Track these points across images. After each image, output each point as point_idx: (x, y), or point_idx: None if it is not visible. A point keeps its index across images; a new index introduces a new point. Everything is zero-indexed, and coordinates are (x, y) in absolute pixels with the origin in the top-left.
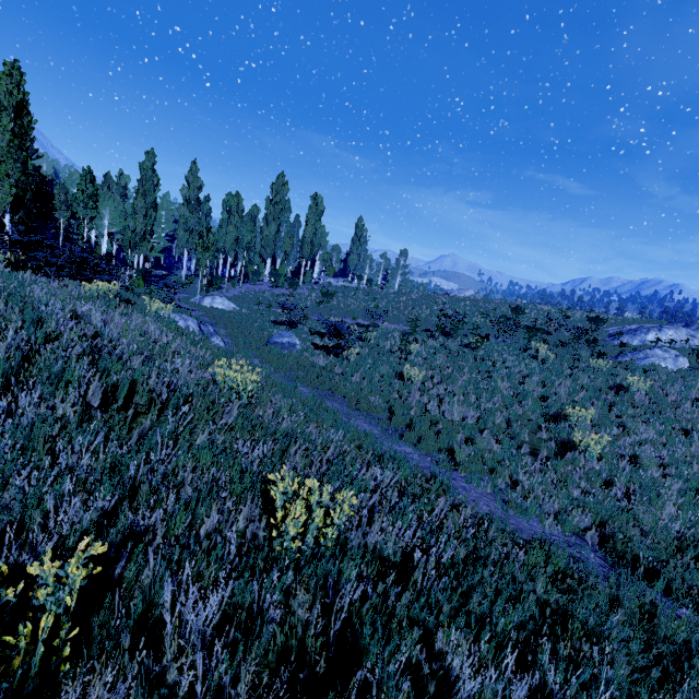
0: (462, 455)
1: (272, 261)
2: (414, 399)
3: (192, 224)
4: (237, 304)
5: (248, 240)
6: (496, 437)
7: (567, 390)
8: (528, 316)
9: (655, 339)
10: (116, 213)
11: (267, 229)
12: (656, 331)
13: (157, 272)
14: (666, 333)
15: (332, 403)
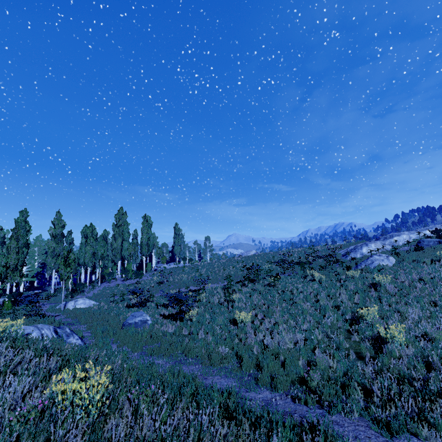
0: (314, 383)
1: (122, 263)
2: (251, 338)
3: (58, 251)
4: (96, 300)
5: (102, 253)
6: (325, 352)
7: (346, 297)
8: (293, 256)
9: (367, 250)
10: None
11: (115, 243)
12: (365, 246)
13: (31, 292)
14: (371, 246)
15: (188, 367)
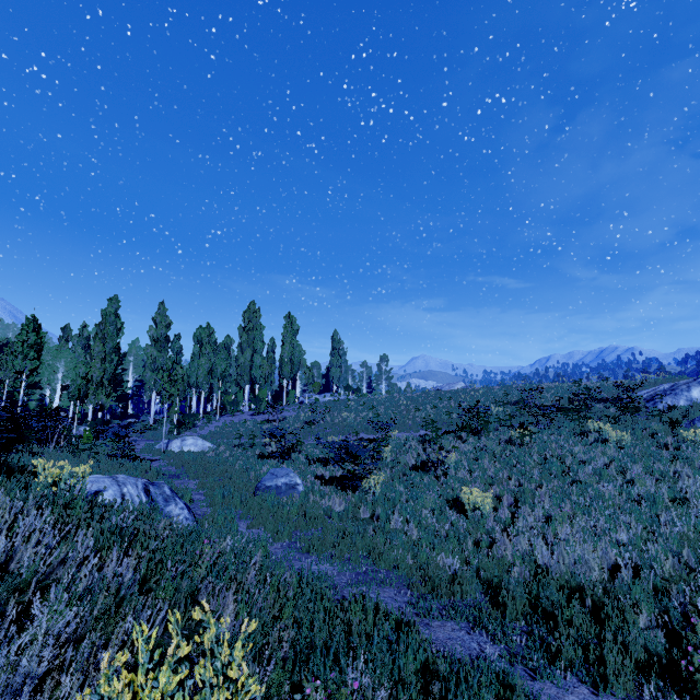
0: None
1: (250, 388)
2: (503, 545)
3: (161, 363)
4: (213, 441)
5: (222, 369)
6: (694, 603)
7: (698, 481)
8: (544, 395)
9: None
10: (72, 364)
11: (242, 357)
12: (698, 386)
13: (123, 421)
14: None
15: (384, 590)
